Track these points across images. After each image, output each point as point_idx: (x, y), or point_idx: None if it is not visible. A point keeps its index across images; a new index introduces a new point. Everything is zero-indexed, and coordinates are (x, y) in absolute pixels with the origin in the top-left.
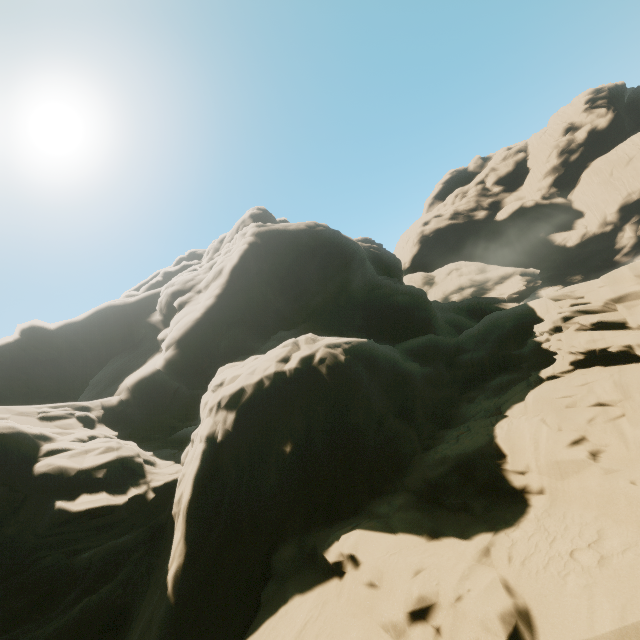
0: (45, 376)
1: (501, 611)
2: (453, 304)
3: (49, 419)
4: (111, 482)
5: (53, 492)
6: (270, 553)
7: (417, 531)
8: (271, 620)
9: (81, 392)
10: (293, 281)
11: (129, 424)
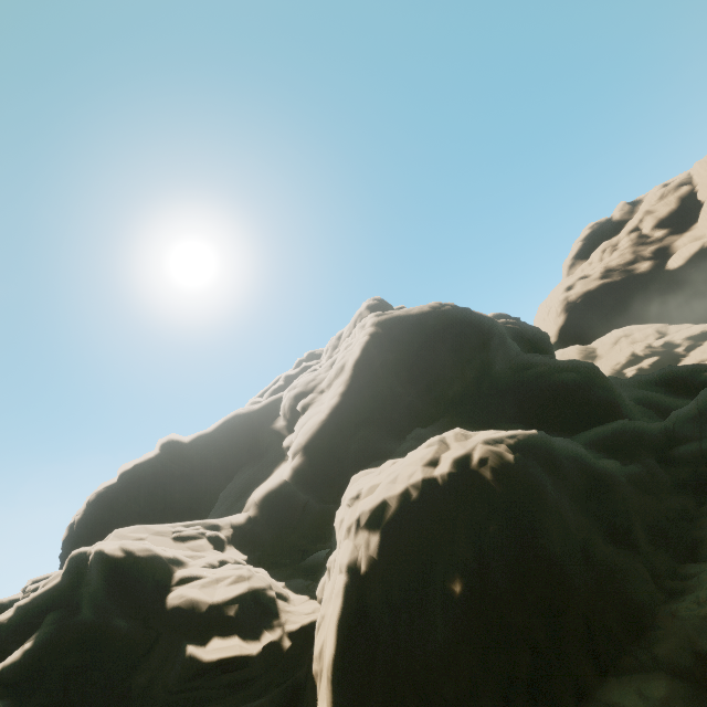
0: (179, 491)
1: None
2: (638, 378)
3: (182, 539)
4: (243, 622)
5: (184, 632)
6: None
7: None
8: None
9: (211, 508)
10: (423, 369)
11: (258, 546)
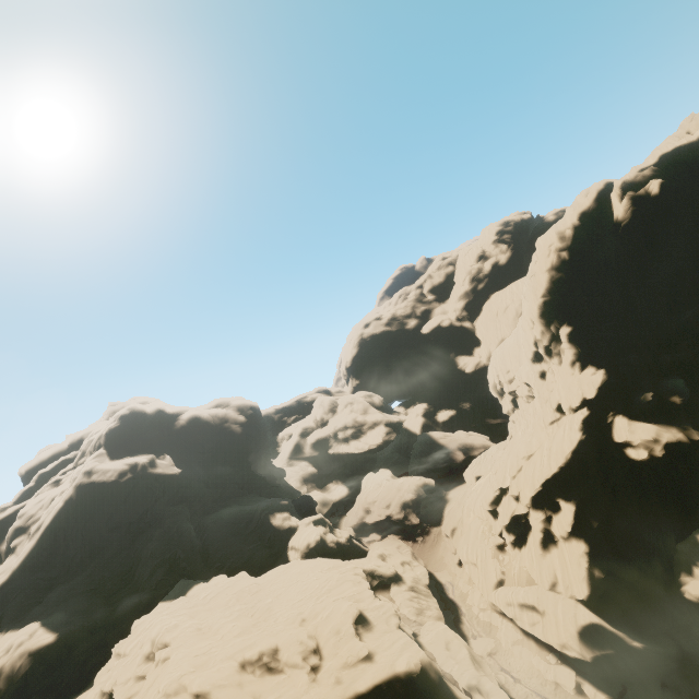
0: None
1: None
2: (247, 509)
3: None
4: None
5: None
6: None
7: None
8: None
9: None
10: (85, 537)
11: None
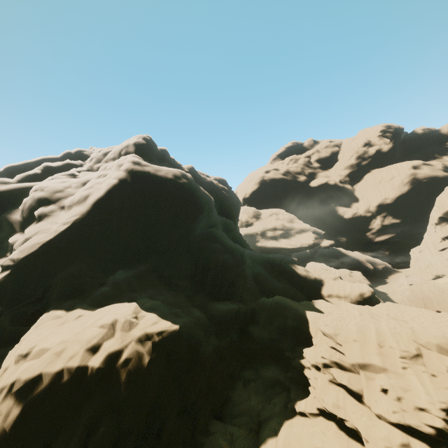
0: None
1: None
2: (264, 255)
3: None
4: None
5: None
6: None
7: None
8: None
9: None
10: (146, 224)
11: None
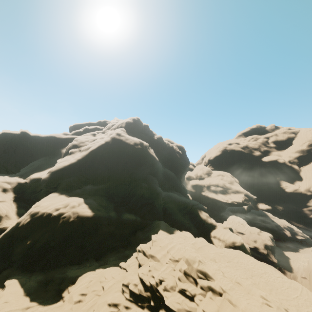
0: (22, 150)
1: None
2: (183, 199)
3: None
4: None
5: None
6: (7, 268)
7: (26, 290)
8: None
9: (31, 161)
10: (110, 166)
11: (22, 192)
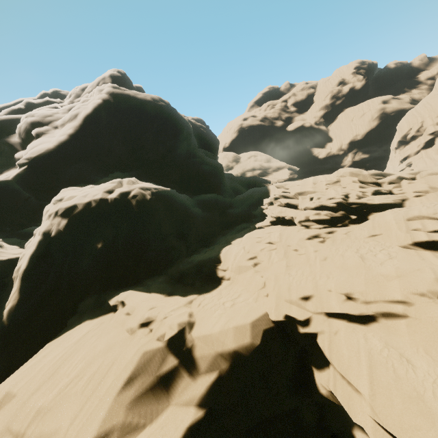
0: None
1: (180, 322)
2: (241, 178)
3: None
4: None
5: None
6: (79, 302)
7: (162, 292)
8: (70, 331)
9: None
10: (133, 138)
11: None
